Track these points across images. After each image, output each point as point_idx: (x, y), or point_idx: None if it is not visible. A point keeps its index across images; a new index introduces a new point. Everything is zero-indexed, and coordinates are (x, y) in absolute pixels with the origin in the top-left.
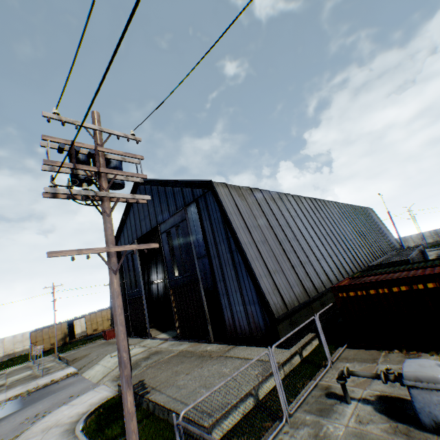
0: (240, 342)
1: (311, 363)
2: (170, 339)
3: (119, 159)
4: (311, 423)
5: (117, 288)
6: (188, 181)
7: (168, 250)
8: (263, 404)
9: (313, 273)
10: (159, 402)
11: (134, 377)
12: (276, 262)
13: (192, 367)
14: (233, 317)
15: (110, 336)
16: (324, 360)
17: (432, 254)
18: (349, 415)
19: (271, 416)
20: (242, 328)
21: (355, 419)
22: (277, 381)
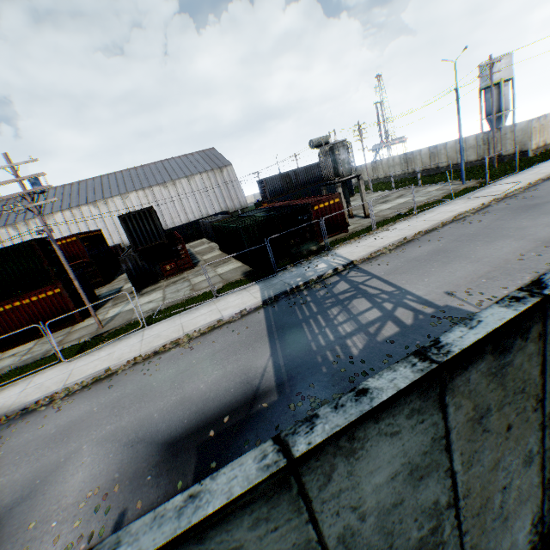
0: None
1: None
2: None
3: None
4: None
5: None
6: None
7: None
8: None
9: None
10: None
11: None
12: None
13: None
14: None
15: None
16: None
17: None
18: None
19: None
20: None
21: None
22: None
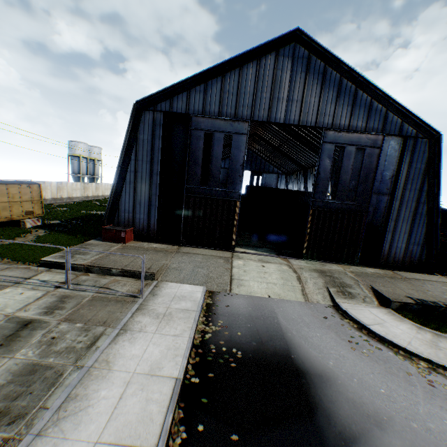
0: (389, 268)
1: None
2: (285, 257)
3: None
4: None
5: None
6: (407, 111)
7: (328, 167)
8: None
9: None
10: None
11: (389, 294)
12: None
13: (414, 286)
14: (390, 250)
15: (127, 239)
16: None
17: None
18: None
19: None
20: (395, 259)
21: None
22: None
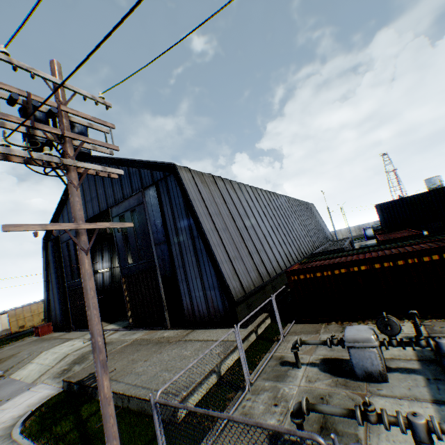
0: (199, 326)
1: (266, 339)
2: (120, 329)
3: (86, 125)
4: (270, 388)
5: (89, 269)
6: (148, 161)
7: (120, 236)
8: (225, 379)
9: (266, 260)
10: (118, 391)
11: (83, 370)
12: (235, 249)
13: (150, 354)
14: (192, 302)
15: (44, 332)
16: (277, 335)
17: (356, 245)
18: (301, 377)
19: (234, 388)
20: (201, 312)
21: (305, 379)
22: (241, 356)
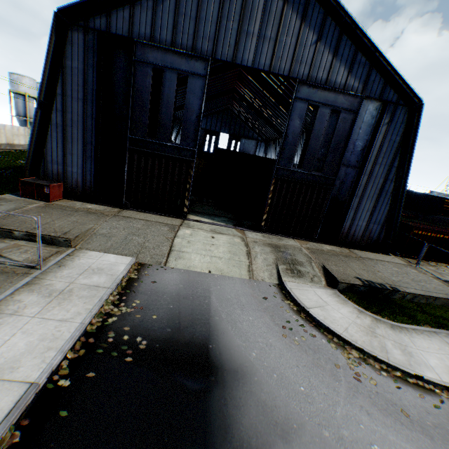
0: (346, 246)
1: None
2: (241, 228)
3: None
4: None
5: None
6: (393, 70)
7: (298, 129)
8: None
9: None
10: (424, 294)
11: (338, 274)
12: None
13: (367, 266)
14: (350, 228)
15: (54, 196)
16: None
17: None
18: None
19: None
20: (354, 237)
21: None
22: None
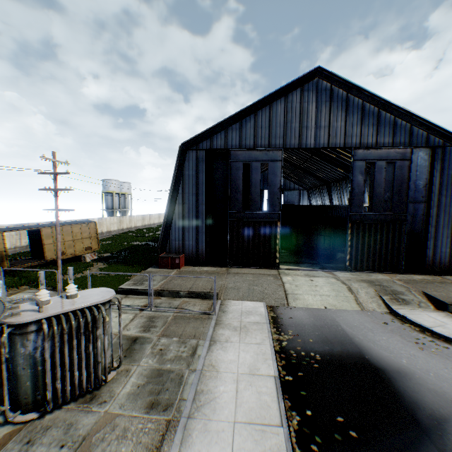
0: (435, 273)
1: None
2: (329, 270)
3: None
4: None
5: None
6: (431, 124)
7: (361, 182)
8: None
9: None
10: None
11: (443, 298)
12: None
13: None
14: (434, 256)
15: (181, 264)
16: None
17: None
18: None
19: None
20: (440, 264)
21: None
22: None
